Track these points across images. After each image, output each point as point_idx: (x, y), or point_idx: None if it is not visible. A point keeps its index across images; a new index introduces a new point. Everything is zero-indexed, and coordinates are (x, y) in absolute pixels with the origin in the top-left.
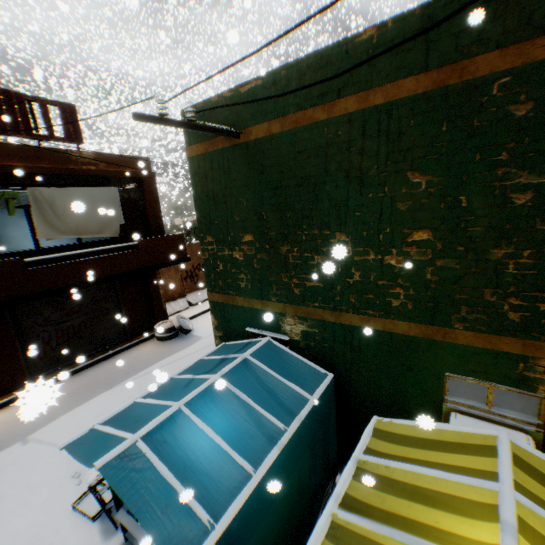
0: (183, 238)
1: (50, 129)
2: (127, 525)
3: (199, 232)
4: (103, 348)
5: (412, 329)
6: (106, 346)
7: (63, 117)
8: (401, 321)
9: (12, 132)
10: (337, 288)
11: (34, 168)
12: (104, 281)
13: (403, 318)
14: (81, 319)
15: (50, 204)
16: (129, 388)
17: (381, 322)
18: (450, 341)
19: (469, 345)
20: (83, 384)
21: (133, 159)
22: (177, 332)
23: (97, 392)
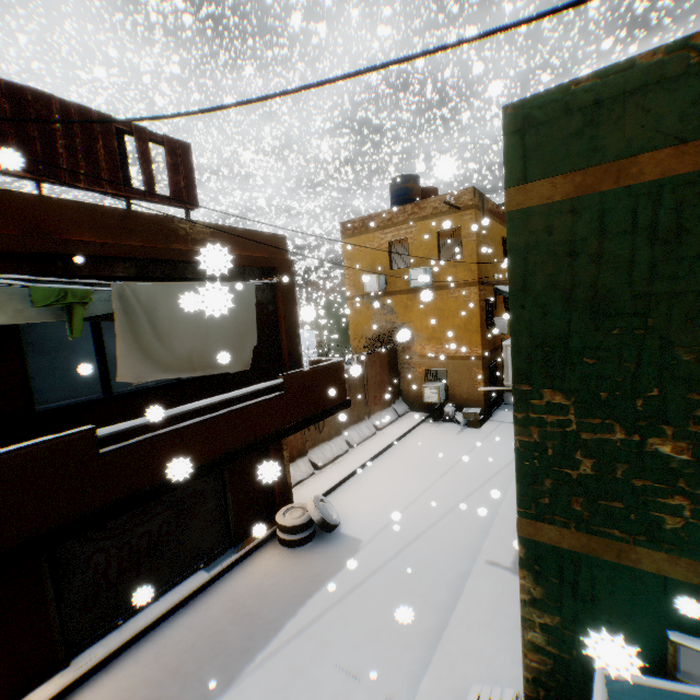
0: (342, 368)
1: (148, 181)
2: None
3: (517, 381)
4: (193, 568)
5: None
6: (197, 562)
7: (170, 163)
8: None
9: (85, 181)
10: None
11: (117, 246)
12: (229, 460)
13: None
14: (161, 518)
15: (147, 314)
16: (268, 687)
17: None
18: None
19: None
20: (168, 666)
21: (264, 237)
22: (314, 528)
23: (202, 695)
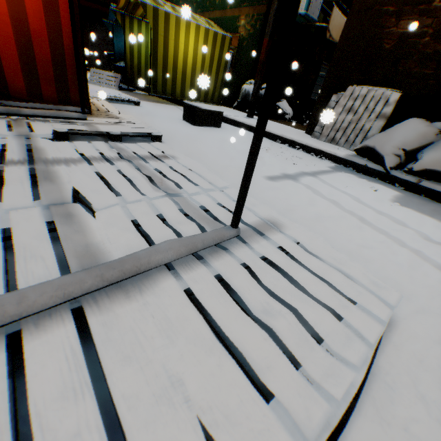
0: None
1: None
2: (116, 64)
3: None
4: None
5: (219, 15)
6: None
7: None
8: (217, 12)
9: None
10: (205, 1)
11: None
12: None
13: (218, 10)
14: None
15: None
16: None
17: (213, 15)
18: (226, 17)
19: (229, 18)
20: None
21: None
22: None
23: None
